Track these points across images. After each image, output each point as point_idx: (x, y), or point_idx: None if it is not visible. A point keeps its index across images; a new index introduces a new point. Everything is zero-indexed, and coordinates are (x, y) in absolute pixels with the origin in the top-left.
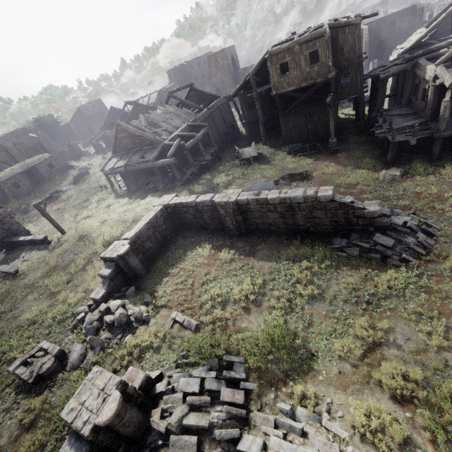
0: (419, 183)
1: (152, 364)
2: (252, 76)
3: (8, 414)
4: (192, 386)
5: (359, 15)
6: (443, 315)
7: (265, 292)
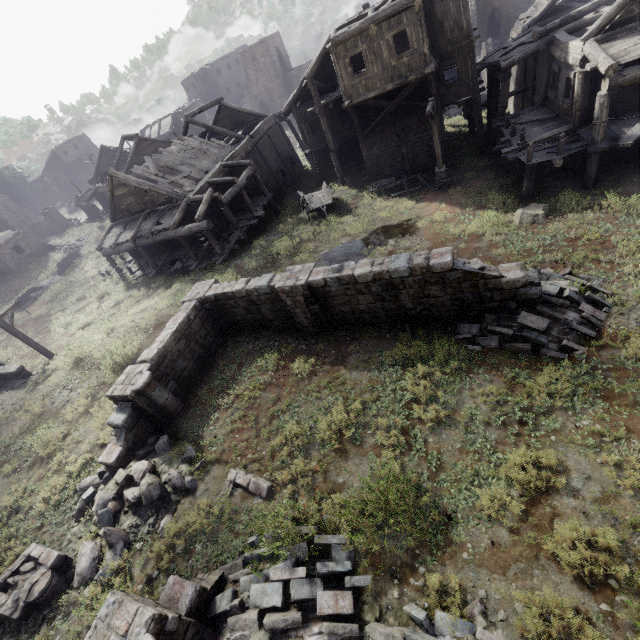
0: (572, 225)
1: (207, 561)
2: (310, 80)
3: None
4: (271, 597)
5: None
6: (634, 434)
7: (367, 421)
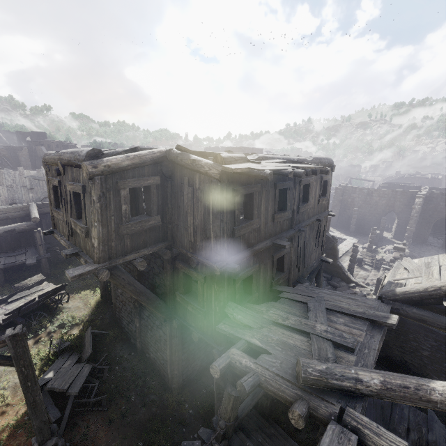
0: None
1: None
2: None
3: None
4: None
5: (223, 159)
6: None
7: None
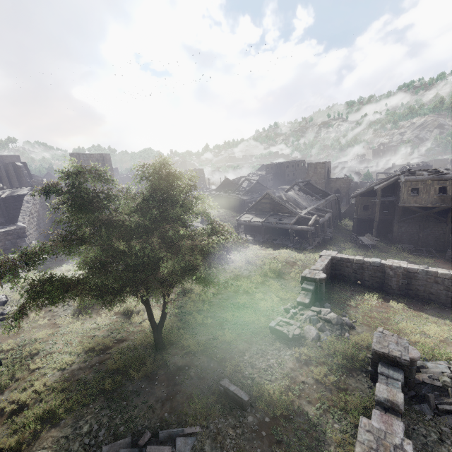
0: None
1: None
2: (380, 189)
3: (281, 352)
4: (442, 369)
5: None
6: None
7: None
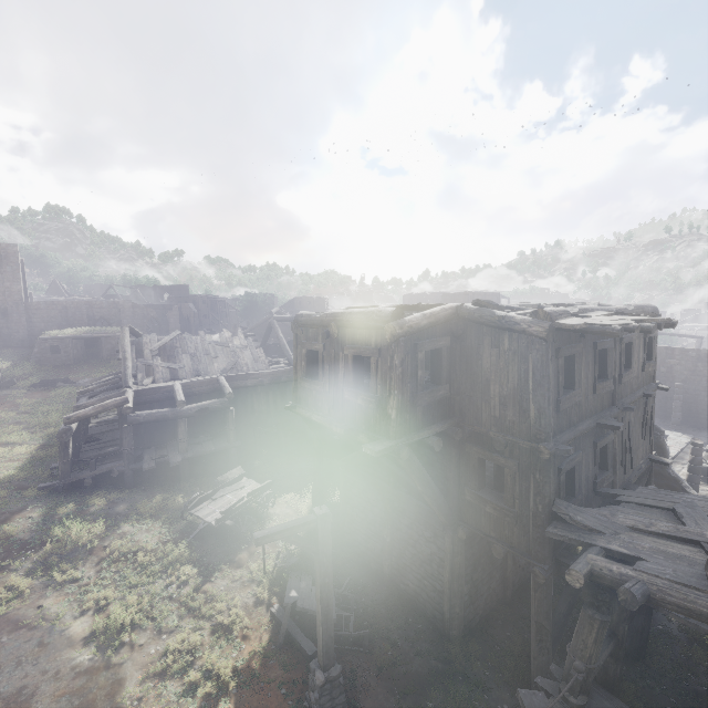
0: None
1: None
2: None
3: None
4: None
5: (546, 314)
6: None
7: None
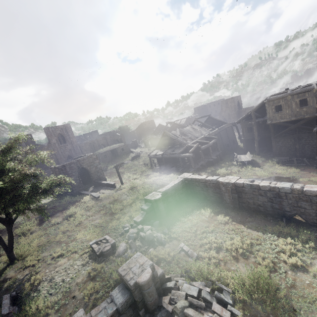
0: None
1: (164, 271)
2: (253, 112)
3: (83, 267)
4: (192, 291)
5: None
6: None
7: (252, 250)
